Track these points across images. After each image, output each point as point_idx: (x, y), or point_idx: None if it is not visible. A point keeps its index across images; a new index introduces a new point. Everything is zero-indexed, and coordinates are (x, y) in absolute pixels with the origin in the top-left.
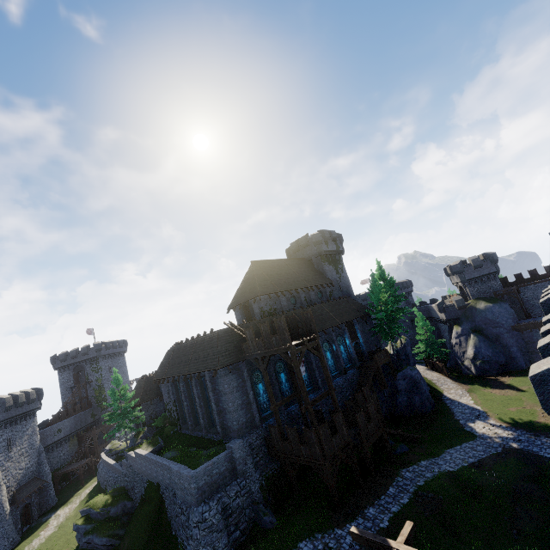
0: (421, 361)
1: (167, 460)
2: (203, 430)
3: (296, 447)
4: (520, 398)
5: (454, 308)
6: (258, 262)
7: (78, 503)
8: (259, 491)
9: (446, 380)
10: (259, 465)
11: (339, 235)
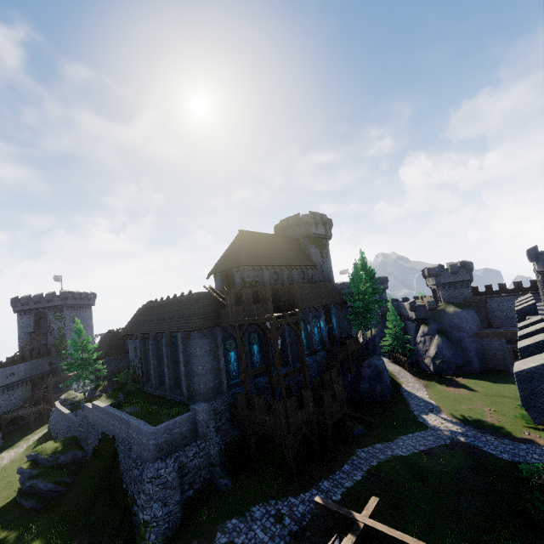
0: (384, 354)
1: (126, 414)
2: (167, 389)
3: (261, 416)
4: (471, 398)
5: (424, 309)
6: (246, 232)
7: (25, 447)
8: (218, 455)
9: (406, 374)
10: (221, 430)
11: (330, 220)
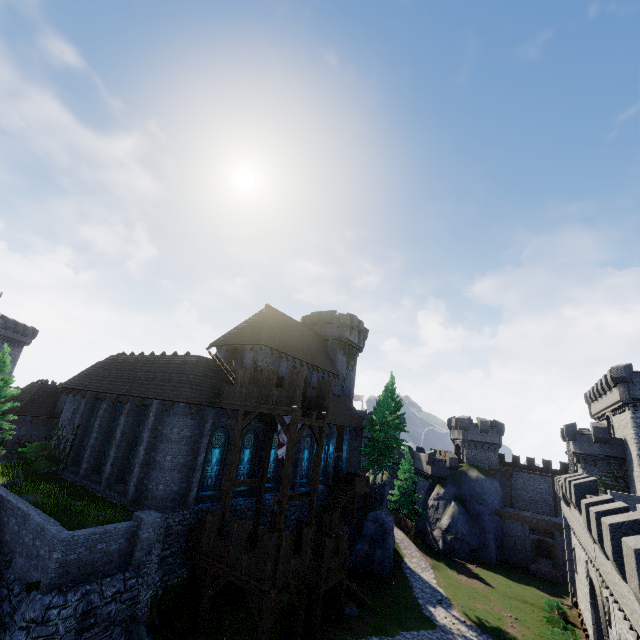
0: None
1: (26, 502)
2: (103, 481)
3: (236, 553)
4: (487, 595)
5: (444, 465)
6: (273, 309)
7: None
8: (149, 604)
9: (410, 544)
10: (166, 563)
11: (366, 330)
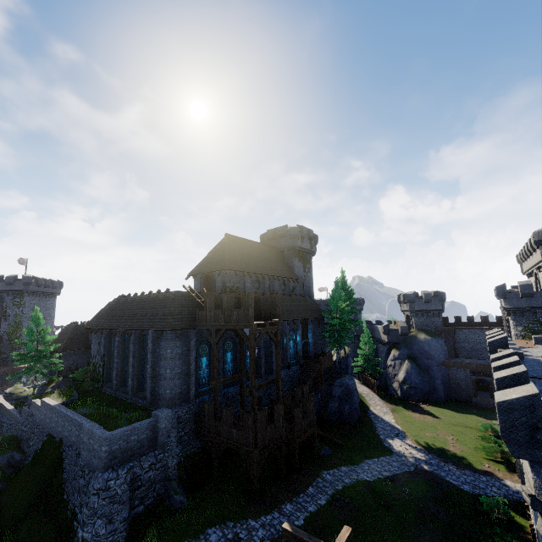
0: (354, 374)
1: (79, 415)
2: (129, 392)
3: (228, 429)
4: (435, 426)
5: (397, 333)
6: (232, 237)
7: None
8: (176, 468)
9: (374, 396)
10: (183, 440)
11: (316, 236)
